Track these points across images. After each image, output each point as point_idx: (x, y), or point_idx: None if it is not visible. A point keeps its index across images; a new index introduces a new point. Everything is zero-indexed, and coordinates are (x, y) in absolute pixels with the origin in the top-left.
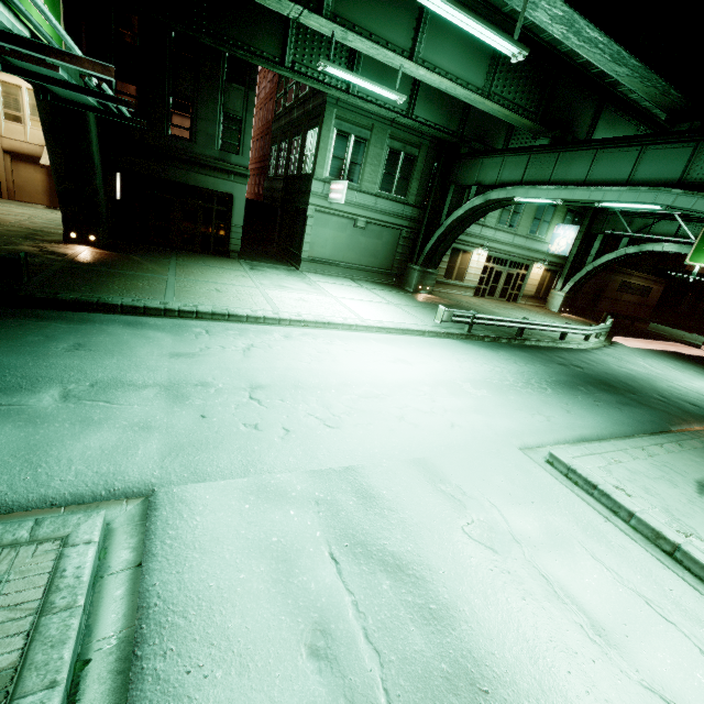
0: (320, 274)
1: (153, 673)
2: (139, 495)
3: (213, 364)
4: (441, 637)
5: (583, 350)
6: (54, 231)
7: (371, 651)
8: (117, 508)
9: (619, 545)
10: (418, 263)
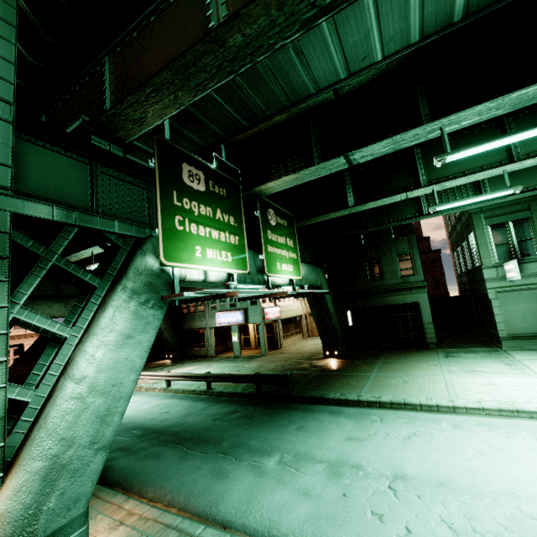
0: (531, 350)
1: None
2: None
3: (372, 449)
4: None
5: None
6: (322, 351)
7: None
8: None
9: None
10: None
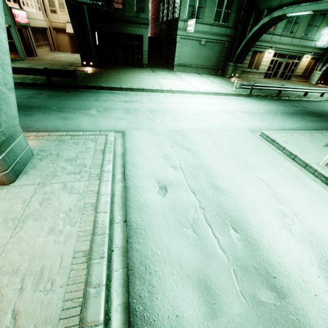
0: (183, 72)
1: (129, 156)
2: (121, 132)
3: (138, 104)
4: (197, 161)
5: (316, 101)
6: (77, 62)
7: (178, 160)
8: (116, 134)
9: (272, 154)
10: (232, 61)
